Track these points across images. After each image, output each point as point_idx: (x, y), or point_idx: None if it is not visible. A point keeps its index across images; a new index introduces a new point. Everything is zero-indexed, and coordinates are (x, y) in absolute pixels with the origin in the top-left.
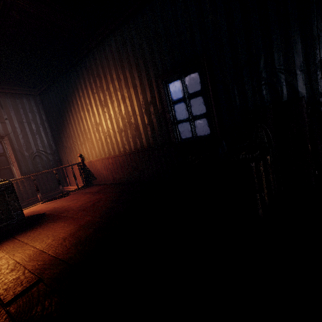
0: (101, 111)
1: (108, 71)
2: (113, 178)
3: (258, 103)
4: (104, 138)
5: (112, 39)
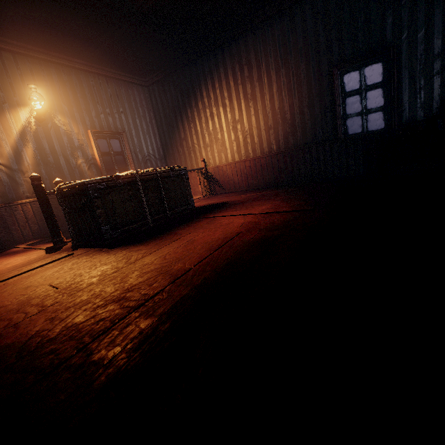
0: (245, 106)
1: (264, 59)
2: (248, 184)
3: (444, 95)
4: (243, 137)
5: (277, 21)
